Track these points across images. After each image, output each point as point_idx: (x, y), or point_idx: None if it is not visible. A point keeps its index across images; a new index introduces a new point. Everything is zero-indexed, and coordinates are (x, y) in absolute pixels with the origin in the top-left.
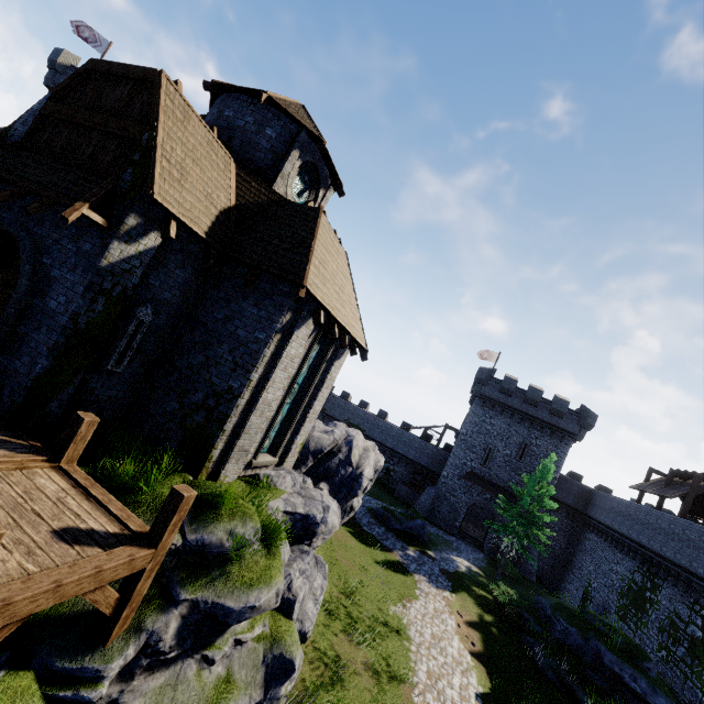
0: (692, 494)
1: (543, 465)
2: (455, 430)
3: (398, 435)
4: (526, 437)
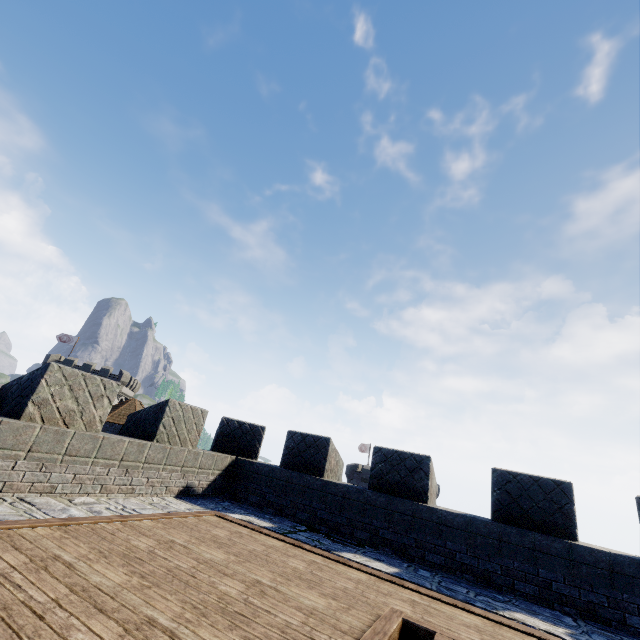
0: None
1: None
2: None
3: None
4: None
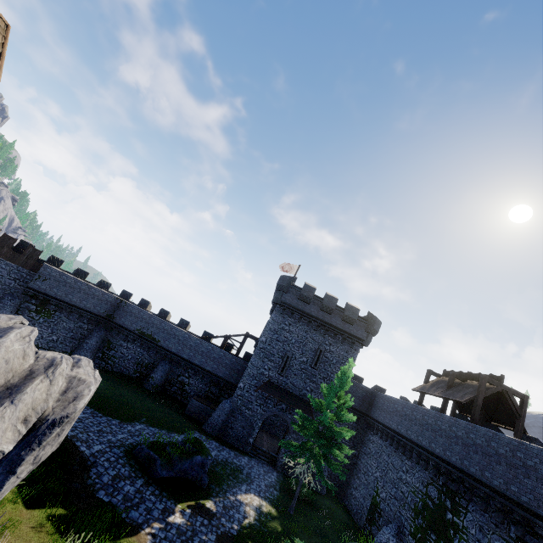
0: (481, 397)
1: (342, 373)
2: (255, 339)
3: (196, 344)
4: (321, 343)
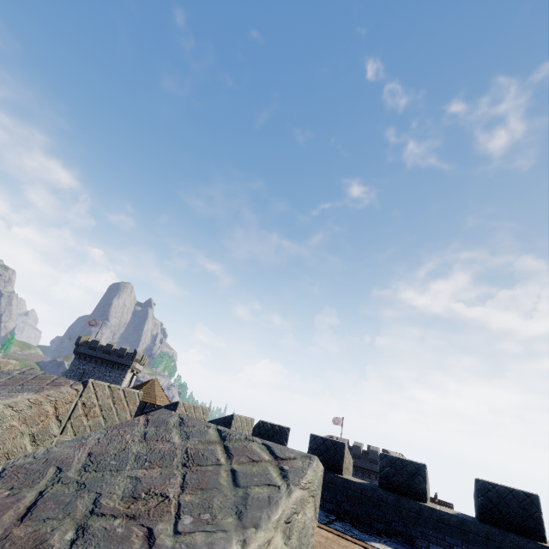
0: None
1: None
2: None
3: None
4: None
